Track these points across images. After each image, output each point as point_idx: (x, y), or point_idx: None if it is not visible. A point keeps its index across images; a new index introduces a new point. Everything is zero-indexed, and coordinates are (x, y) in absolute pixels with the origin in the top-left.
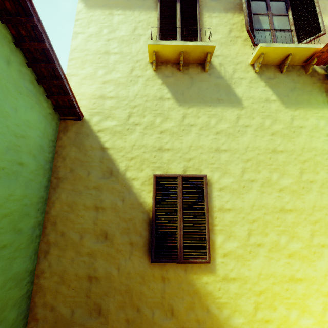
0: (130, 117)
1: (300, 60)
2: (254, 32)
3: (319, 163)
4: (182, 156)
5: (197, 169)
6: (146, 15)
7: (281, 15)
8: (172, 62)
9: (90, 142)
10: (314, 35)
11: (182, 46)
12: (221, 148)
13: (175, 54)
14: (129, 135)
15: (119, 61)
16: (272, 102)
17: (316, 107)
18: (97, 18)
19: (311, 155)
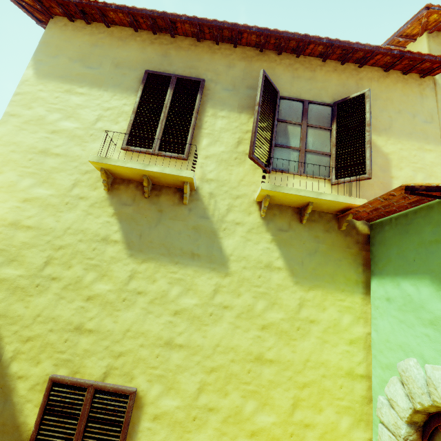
0: (48, 265)
1: (331, 209)
2: (272, 151)
3: (326, 391)
4: (109, 345)
5: (126, 374)
6: (121, 99)
7: (321, 128)
8: (138, 181)
9: None
10: (357, 175)
11: (142, 170)
12: (176, 341)
13: (137, 175)
14: (37, 295)
15: (59, 168)
16: (275, 271)
17: (343, 290)
18: (46, 94)
19: (317, 374)
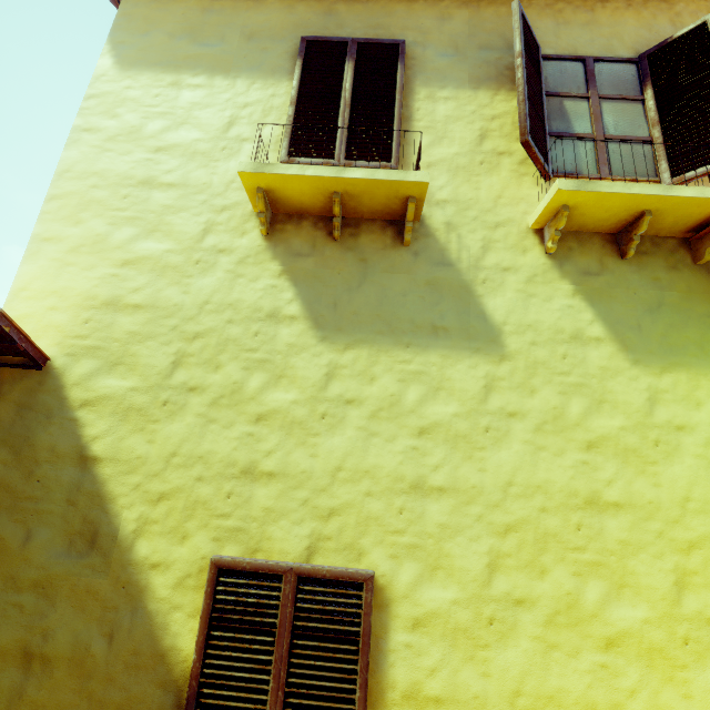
0: (179, 367)
1: (678, 226)
2: (547, 141)
3: None
4: (309, 498)
5: (348, 548)
6: (266, 88)
7: (624, 99)
8: (316, 214)
9: (52, 436)
10: None
11: (335, 179)
12: (430, 481)
13: (320, 197)
14: (166, 420)
15: (176, 207)
16: (592, 345)
17: None
18: (139, 93)
19: None
